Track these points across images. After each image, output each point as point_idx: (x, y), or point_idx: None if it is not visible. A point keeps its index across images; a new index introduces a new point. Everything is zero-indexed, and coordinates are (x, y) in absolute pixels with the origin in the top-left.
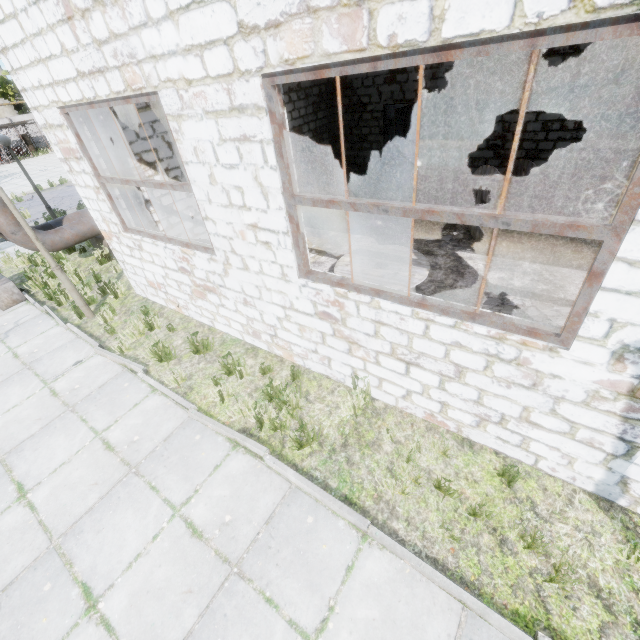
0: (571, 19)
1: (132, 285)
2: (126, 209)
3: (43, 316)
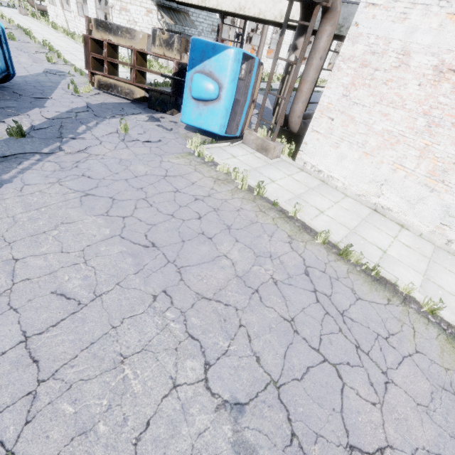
0: None
1: (50, 20)
2: (51, 0)
3: (30, 18)
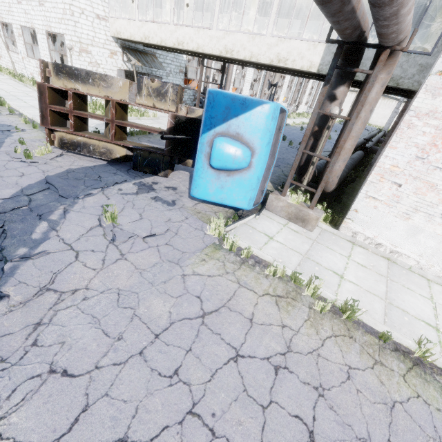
0: (9, 23)
1: None
2: None
3: None
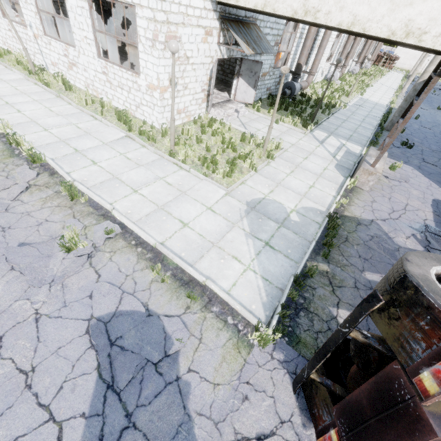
0: None
1: None
2: None
3: None
